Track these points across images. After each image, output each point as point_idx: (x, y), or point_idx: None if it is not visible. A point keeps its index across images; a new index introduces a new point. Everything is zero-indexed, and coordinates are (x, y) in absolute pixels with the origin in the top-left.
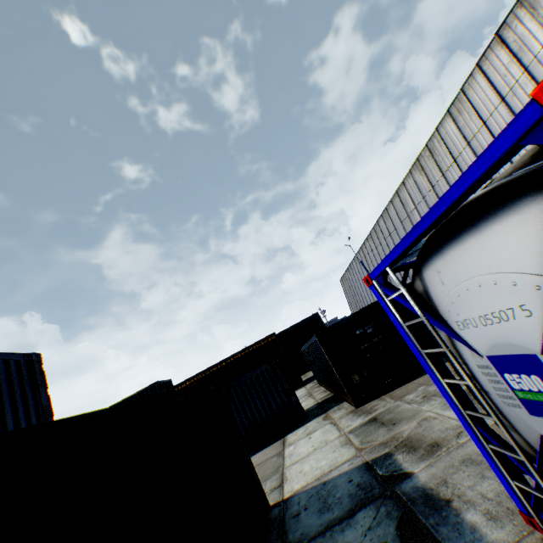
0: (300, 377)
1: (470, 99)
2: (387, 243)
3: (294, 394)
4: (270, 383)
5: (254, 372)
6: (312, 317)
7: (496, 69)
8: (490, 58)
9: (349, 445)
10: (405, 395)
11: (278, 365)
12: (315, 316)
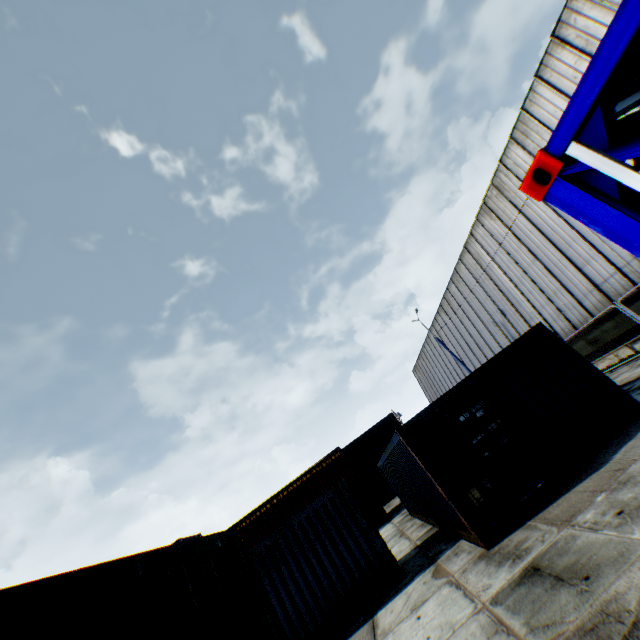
0: (382, 507)
1: (536, 116)
2: (465, 313)
3: (379, 536)
4: (338, 522)
5: (311, 506)
6: (386, 421)
7: (562, 74)
8: (551, 63)
9: (504, 636)
10: (575, 515)
11: (347, 489)
12: (389, 419)
